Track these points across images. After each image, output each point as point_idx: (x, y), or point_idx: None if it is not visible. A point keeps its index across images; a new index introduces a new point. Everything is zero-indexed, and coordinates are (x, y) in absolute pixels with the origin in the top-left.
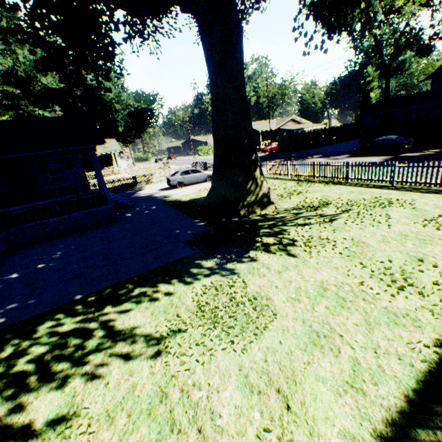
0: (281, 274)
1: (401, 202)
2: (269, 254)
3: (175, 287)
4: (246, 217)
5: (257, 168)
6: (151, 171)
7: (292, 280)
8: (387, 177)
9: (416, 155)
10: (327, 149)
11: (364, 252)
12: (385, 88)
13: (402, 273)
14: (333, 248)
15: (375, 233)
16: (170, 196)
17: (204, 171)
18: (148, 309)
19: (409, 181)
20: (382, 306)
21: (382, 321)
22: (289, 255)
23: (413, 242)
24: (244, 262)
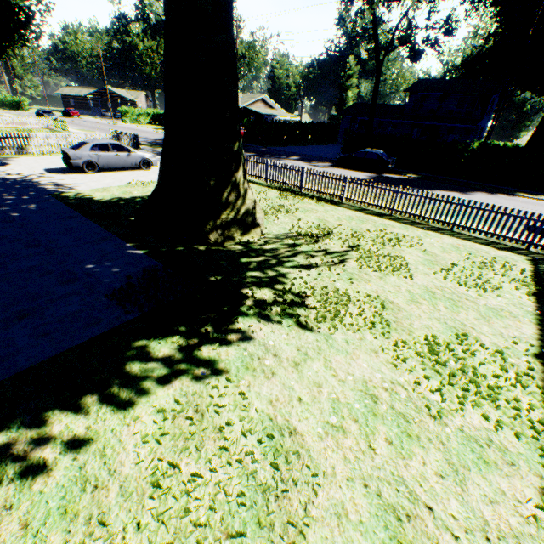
0: (301, 369)
1: (409, 240)
2: (272, 324)
3: (89, 422)
4: (218, 246)
5: (241, 166)
6: (29, 131)
7: (321, 382)
8: (383, 203)
9: (398, 178)
10: (304, 150)
11: (399, 320)
12: (374, 89)
13: (454, 357)
14: (361, 314)
15: (400, 287)
16: (70, 186)
17: (137, 151)
18: (13, 512)
19: (409, 212)
20: (456, 426)
21: (468, 460)
22: (303, 327)
23: (444, 303)
24: (232, 343)
